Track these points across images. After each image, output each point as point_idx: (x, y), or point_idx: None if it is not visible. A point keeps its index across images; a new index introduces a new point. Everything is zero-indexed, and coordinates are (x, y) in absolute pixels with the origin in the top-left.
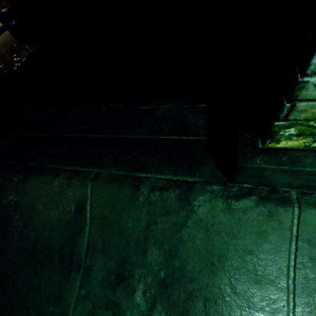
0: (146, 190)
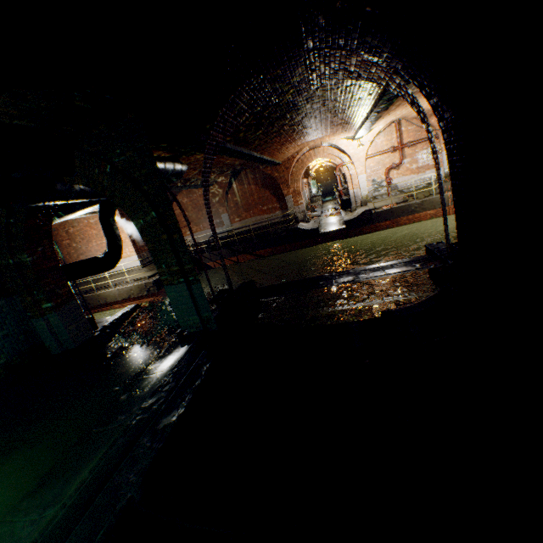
0: None
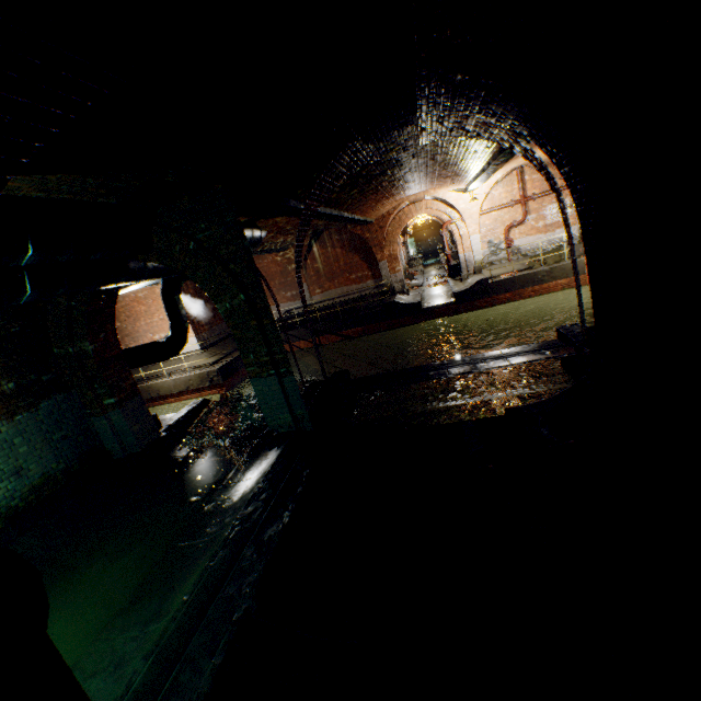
0: (138, 665)
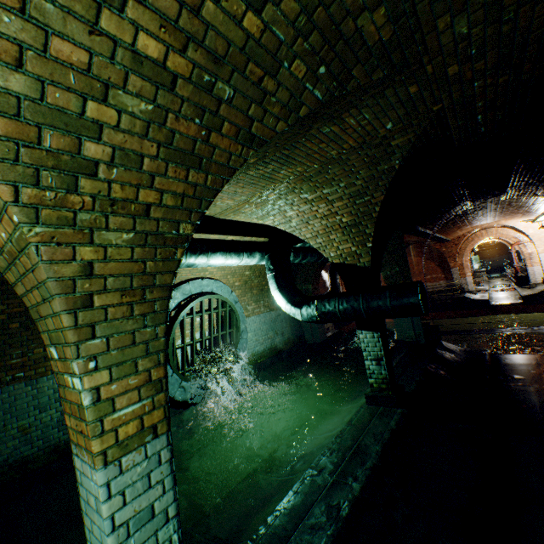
0: None
